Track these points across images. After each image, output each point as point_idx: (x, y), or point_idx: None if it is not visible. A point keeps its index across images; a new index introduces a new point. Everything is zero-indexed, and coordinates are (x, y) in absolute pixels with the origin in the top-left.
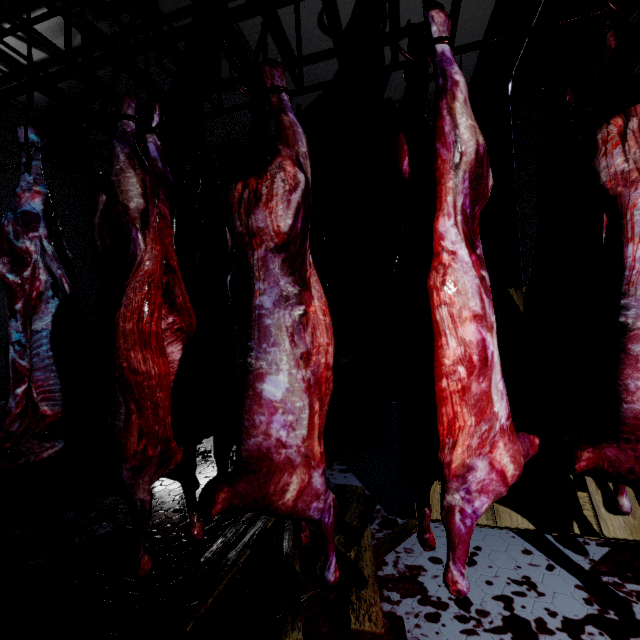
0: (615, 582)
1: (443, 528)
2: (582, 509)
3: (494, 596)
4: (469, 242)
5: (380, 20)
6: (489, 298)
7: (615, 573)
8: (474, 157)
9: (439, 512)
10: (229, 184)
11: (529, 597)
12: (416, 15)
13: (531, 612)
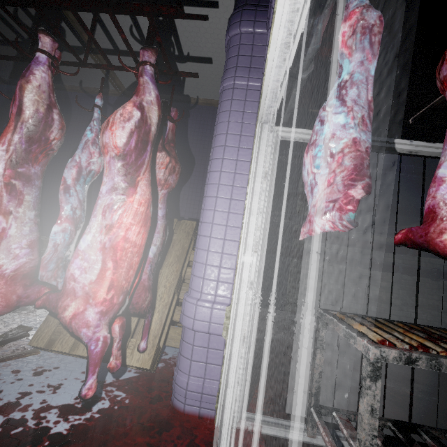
0: (111, 390)
1: (53, 356)
2: (126, 348)
3: (22, 392)
4: (14, 163)
5: (171, 46)
6: (15, 197)
7: (119, 386)
8: (32, 117)
9: (44, 343)
10: (74, 116)
11: (44, 393)
12: (192, 51)
13: (31, 401)
